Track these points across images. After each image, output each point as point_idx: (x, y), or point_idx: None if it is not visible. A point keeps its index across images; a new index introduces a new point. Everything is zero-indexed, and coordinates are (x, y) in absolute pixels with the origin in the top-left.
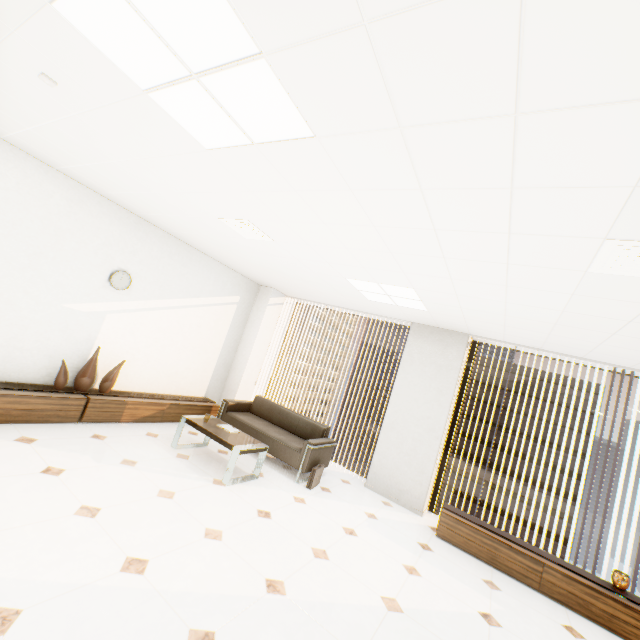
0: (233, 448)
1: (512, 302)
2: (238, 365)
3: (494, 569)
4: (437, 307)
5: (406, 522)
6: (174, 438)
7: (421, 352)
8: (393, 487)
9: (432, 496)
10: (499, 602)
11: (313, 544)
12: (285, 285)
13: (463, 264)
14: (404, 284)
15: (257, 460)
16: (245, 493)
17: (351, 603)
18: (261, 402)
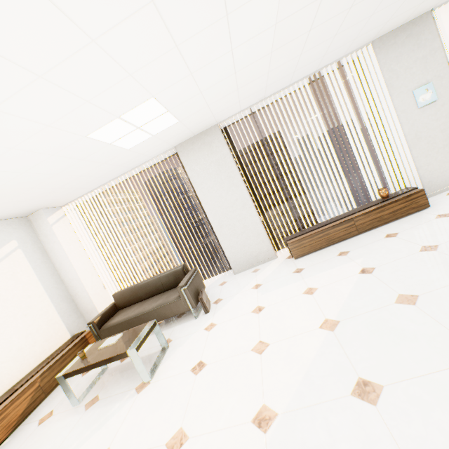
0: (128, 353)
1: (237, 45)
2: (76, 289)
3: (334, 245)
4: (184, 109)
5: (275, 269)
6: (69, 399)
7: (198, 162)
8: (250, 258)
9: (272, 242)
10: (357, 257)
11: (250, 346)
12: (46, 196)
13: (177, 0)
14: (142, 97)
15: (156, 336)
16: (170, 369)
17: (314, 356)
18: (121, 296)
